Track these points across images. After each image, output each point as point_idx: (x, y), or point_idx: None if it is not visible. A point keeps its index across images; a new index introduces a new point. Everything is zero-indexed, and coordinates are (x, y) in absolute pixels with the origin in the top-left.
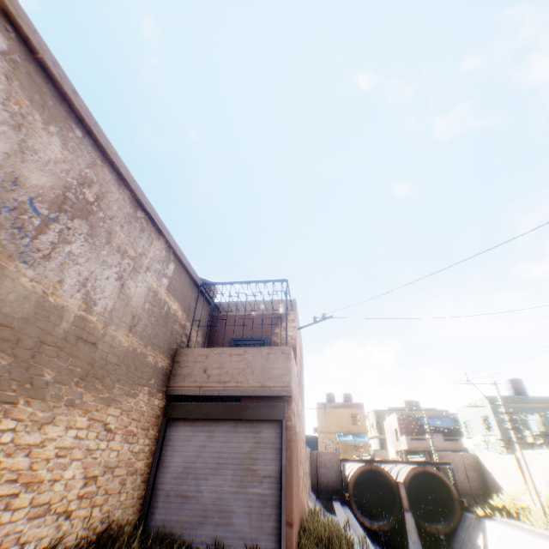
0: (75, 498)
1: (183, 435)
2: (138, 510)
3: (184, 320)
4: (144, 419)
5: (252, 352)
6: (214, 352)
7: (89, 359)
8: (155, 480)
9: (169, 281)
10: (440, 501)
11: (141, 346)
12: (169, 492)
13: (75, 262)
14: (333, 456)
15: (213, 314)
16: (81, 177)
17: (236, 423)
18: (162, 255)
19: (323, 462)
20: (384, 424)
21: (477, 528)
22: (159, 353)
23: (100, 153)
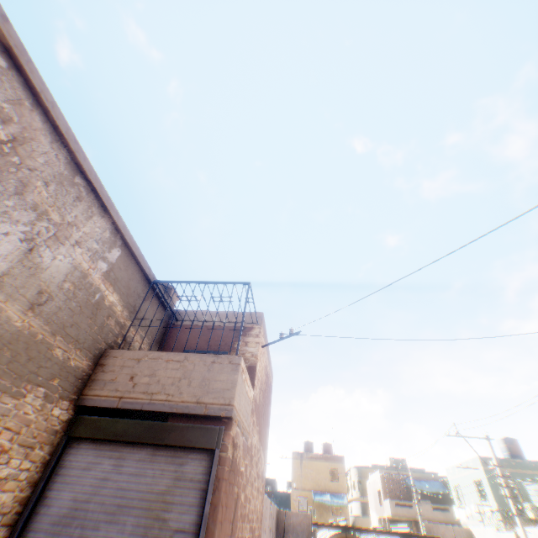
0: None
1: (83, 461)
2: None
3: (124, 318)
4: (29, 432)
5: (194, 359)
6: (149, 357)
7: None
8: (27, 525)
9: (109, 267)
10: None
11: (47, 333)
12: None
13: None
14: (303, 518)
15: (169, 322)
16: None
17: (155, 449)
18: (105, 235)
19: (292, 525)
20: (367, 483)
21: None
22: (76, 349)
23: (32, 97)
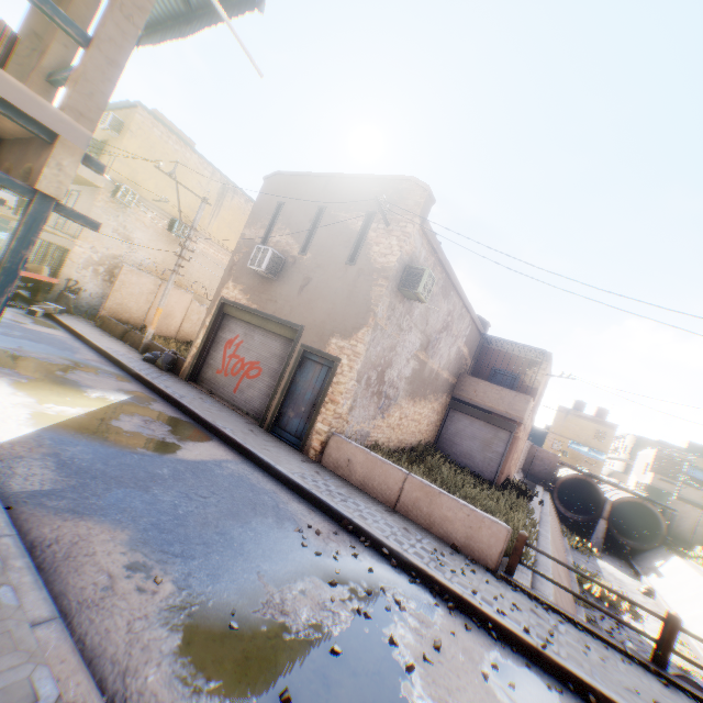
0: (424, 430)
1: (457, 418)
2: (434, 440)
3: (467, 356)
4: (443, 407)
5: (506, 391)
6: (482, 383)
7: (435, 385)
8: (441, 431)
9: (466, 338)
10: (646, 531)
11: (449, 376)
12: (447, 439)
13: (440, 350)
14: (552, 457)
15: (483, 344)
16: (448, 313)
17: (486, 423)
18: (467, 325)
19: (541, 458)
20: (637, 453)
21: (662, 557)
22: (454, 377)
23: (456, 295)
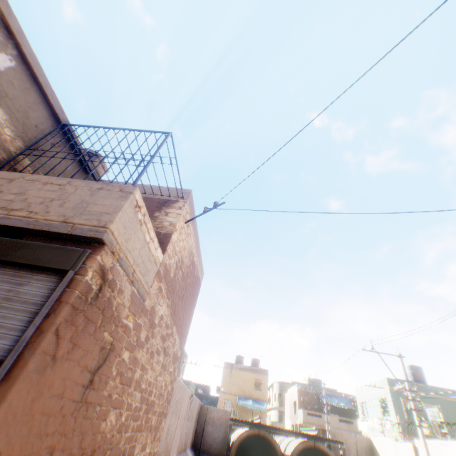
0: None
1: None
2: None
3: (16, 147)
4: None
5: (79, 184)
6: (26, 178)
7: None
8: None
9: None
10: None
11: None
12: None
13: None
14: (223, 414)
15: None
16: None
17: None
18: None
19: (212, 419)
20: (285, 395)
21: None
22: None
23: None
